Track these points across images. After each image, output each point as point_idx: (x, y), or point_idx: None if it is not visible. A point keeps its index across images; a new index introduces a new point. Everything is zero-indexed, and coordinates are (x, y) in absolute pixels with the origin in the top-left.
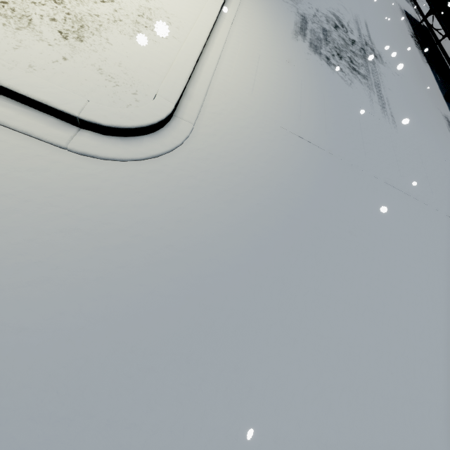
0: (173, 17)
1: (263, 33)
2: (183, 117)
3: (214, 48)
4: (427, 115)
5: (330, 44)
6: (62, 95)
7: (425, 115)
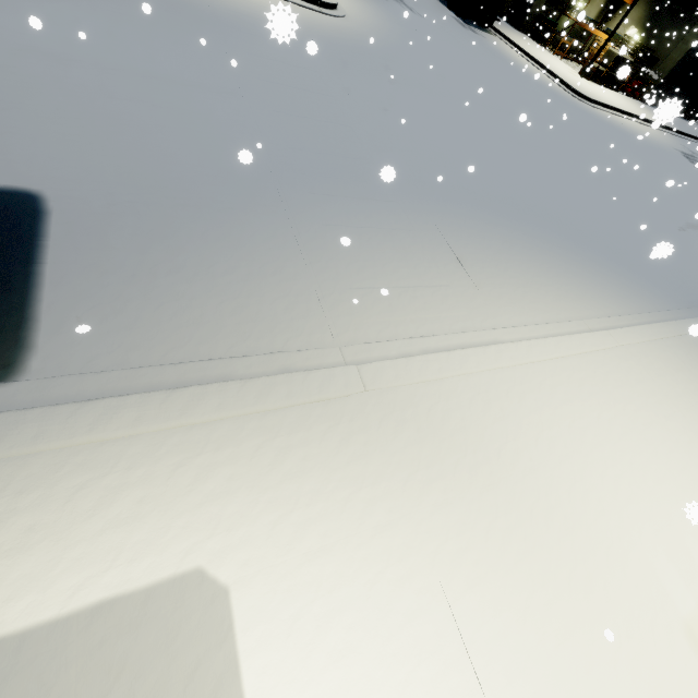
0: None
1: None
2: (339, 6)
3: None
4: (440, 16)
5: None
6: None
7: (439, 15)
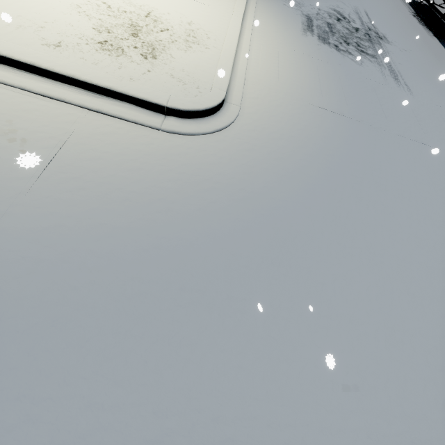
0: (210, 33)
1: (277, 35)
2: (231, 102)
3: (243, 51)
4: (442, 81)
5: (336, 34)
6: (154, 93)
7: (439, 81)
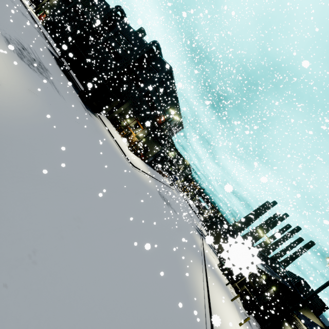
0: None
1: None
2: None
3: None
4: (74, 100)
5: (26, 58)
6: None
7: (73, 100)
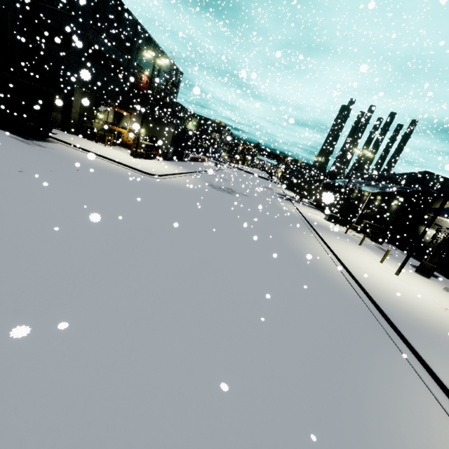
0: None
1: None
2: None
3: None
4: None
5: None
6: None
7: None
